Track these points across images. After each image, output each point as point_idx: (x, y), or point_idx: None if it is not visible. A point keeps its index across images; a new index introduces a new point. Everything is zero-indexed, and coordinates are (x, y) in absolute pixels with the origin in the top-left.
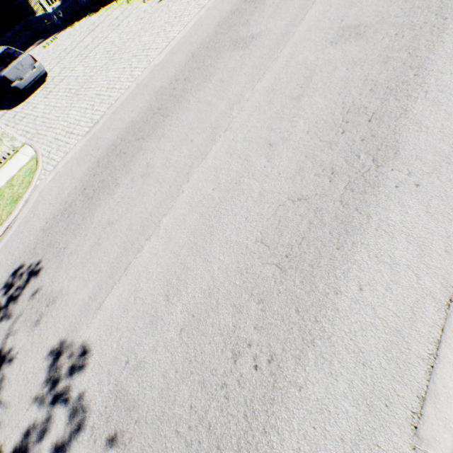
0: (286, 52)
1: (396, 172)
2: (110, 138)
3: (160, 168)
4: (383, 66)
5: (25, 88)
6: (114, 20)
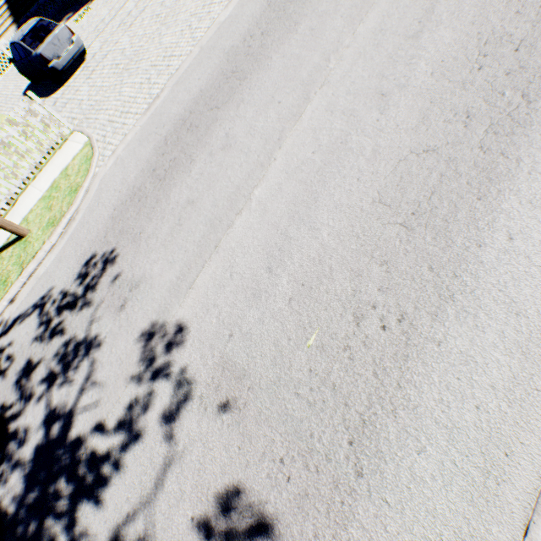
0: None
1: None
2: (175, 112)
3: (243, 137)
4: None
5: (64, 69)
6: None
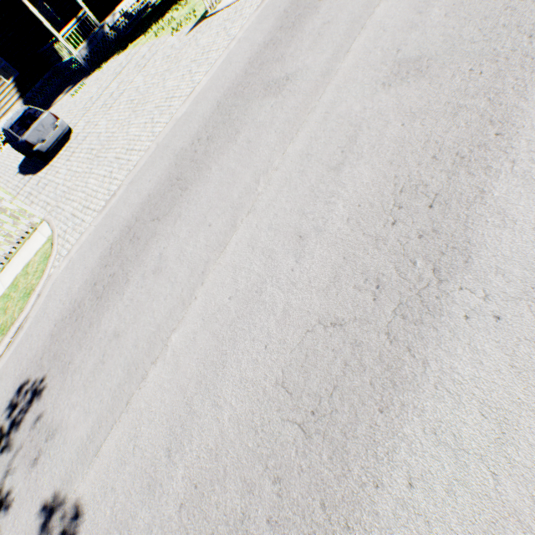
0: (326, 98)
1: (466, 292)
2: (125, 216)
3: (173, 261)
4: (452, 119)
5: (48, 150)
6: (141, 59)
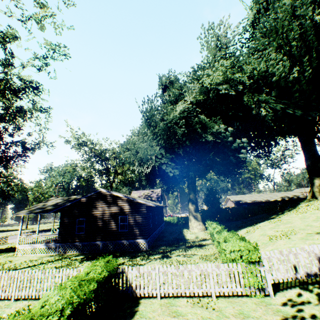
0: None
1: None
2: None
3: None
4: None
5: None
6: None
